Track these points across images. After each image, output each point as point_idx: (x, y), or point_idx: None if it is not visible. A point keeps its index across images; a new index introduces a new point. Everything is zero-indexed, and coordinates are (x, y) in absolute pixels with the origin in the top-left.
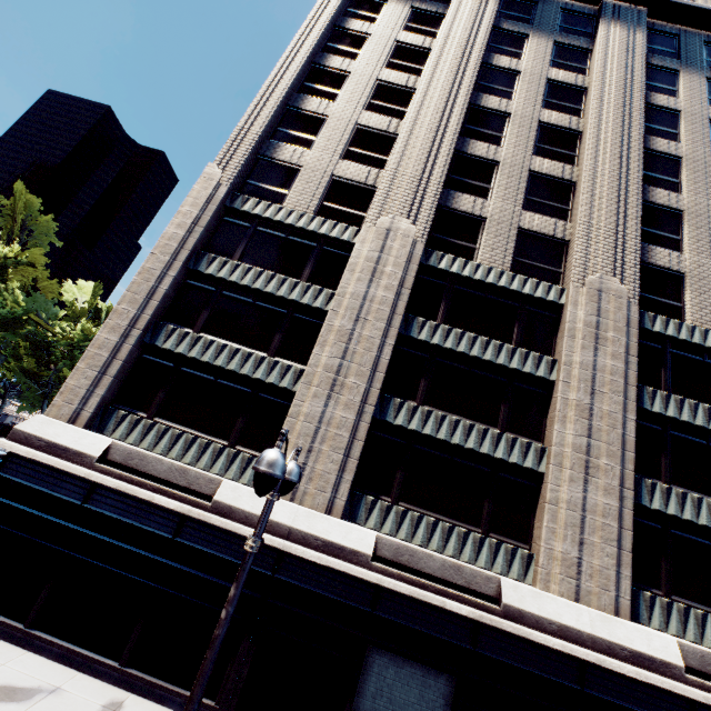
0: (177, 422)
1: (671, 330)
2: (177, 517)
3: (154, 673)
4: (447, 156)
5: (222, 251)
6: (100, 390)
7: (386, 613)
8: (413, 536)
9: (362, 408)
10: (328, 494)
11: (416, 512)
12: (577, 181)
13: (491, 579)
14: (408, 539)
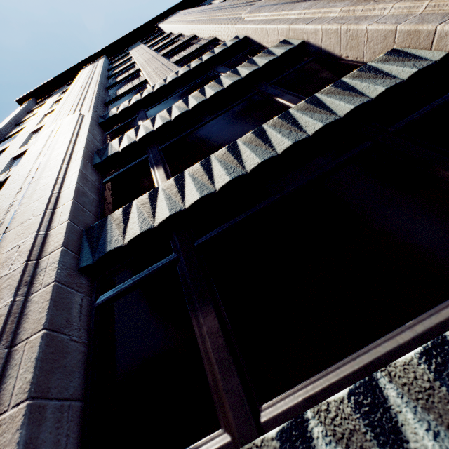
0: None
1: None
2: None
3: None
4: (94, 86)
5: None
6: None
7: None
8: None
9: (33, 269)
10: None
11: (331, 397)
12: (194, 35)
13: None
14: None
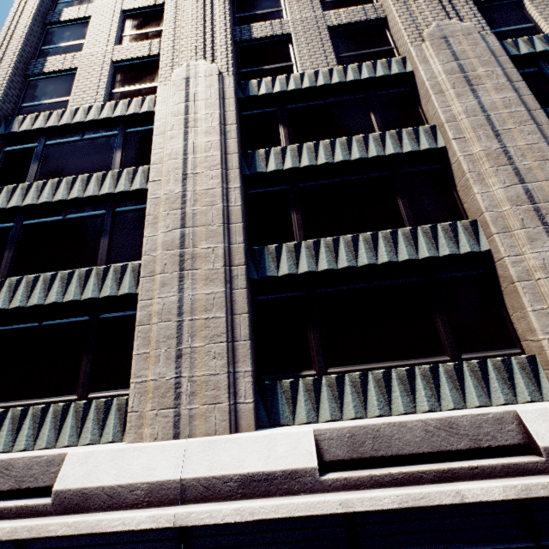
0: (2, 399)
1: (540, 46)
2: (10, 543)
3: None
4: None
5: (12, 182)
6: None
7: (377, 548)
8: (365, 406)
9: (229, 273)
10: (224, 404)
11: (354, 373)
12: None
13: (503, 418)
14: (360, 414)
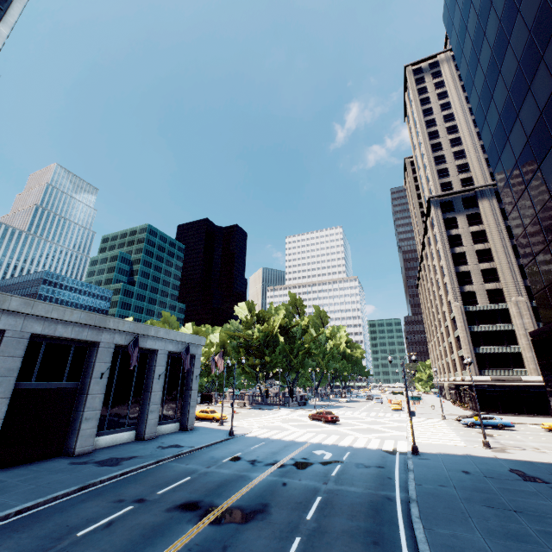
0: (495, 368)
1: None
2: (515, 386)
3: (533, 413)
4: (517, 270)
5: (472, 323)
6: (476, 367)
7: None
8: None
9: None
10: None
11: None
12: None
13: None
14: None
